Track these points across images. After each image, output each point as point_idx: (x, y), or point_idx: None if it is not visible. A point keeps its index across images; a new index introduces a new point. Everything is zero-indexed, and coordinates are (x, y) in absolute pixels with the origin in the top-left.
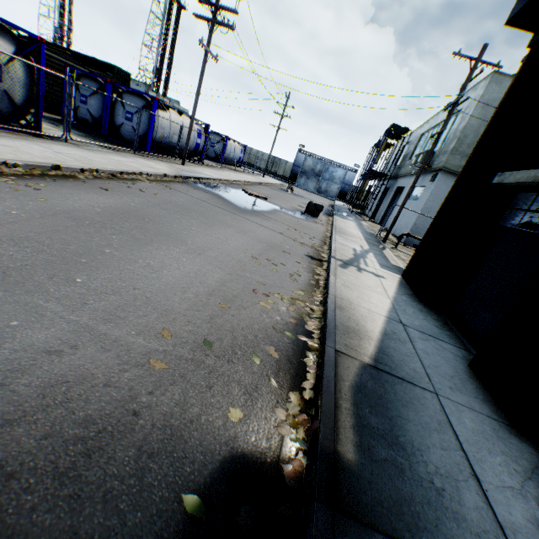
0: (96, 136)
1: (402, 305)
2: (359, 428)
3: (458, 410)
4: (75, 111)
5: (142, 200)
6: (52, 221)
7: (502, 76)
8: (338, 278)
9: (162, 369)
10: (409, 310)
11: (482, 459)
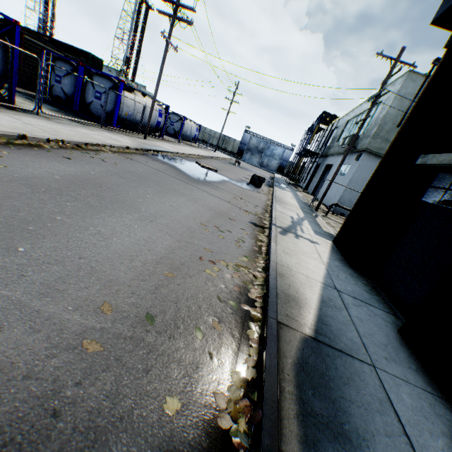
0: (68, 112)
1: (336, 270)
2: (303, 416)
3: (396, 384)
4: (50, 89)
5: (103, 169)
6: (6, 188)
7: (416, 74)
8: (278, 244)
9: (96, 351)
10: (342, 275)
11: (426, 444)
